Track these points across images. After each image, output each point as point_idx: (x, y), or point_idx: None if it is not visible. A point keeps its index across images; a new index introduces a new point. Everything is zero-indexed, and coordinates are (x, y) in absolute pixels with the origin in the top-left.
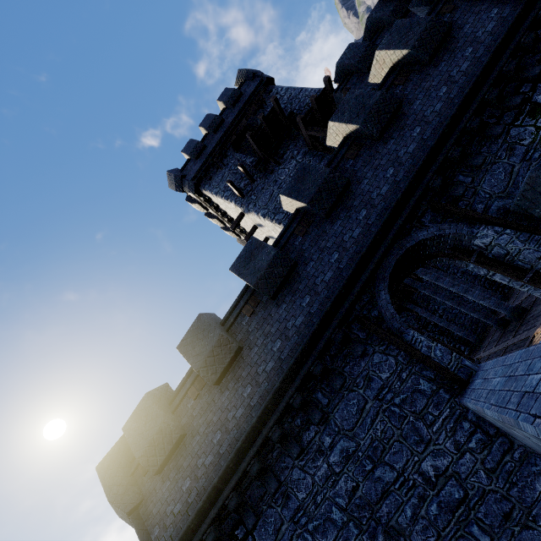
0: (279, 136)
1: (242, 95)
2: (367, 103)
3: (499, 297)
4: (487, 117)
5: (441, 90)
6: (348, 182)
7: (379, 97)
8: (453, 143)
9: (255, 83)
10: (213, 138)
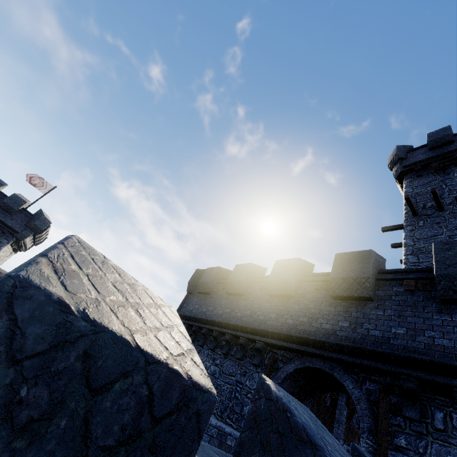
0: None
1: None
2: None
3: None
4: None
5: None
6: (368, 297)
7: None
8: None
9: None
10: None
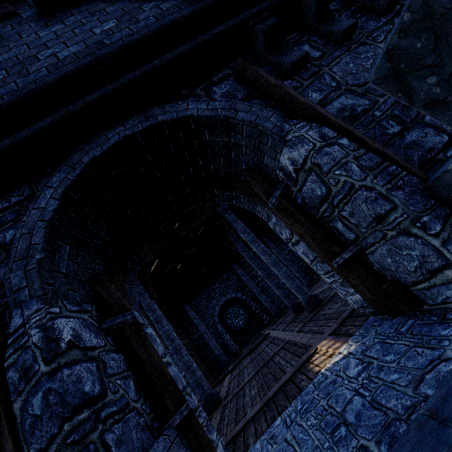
0: None
1: None
2: None
3: (307, 280)
4: None
5: None
6: None
7: None
8: None
9: None
10: None
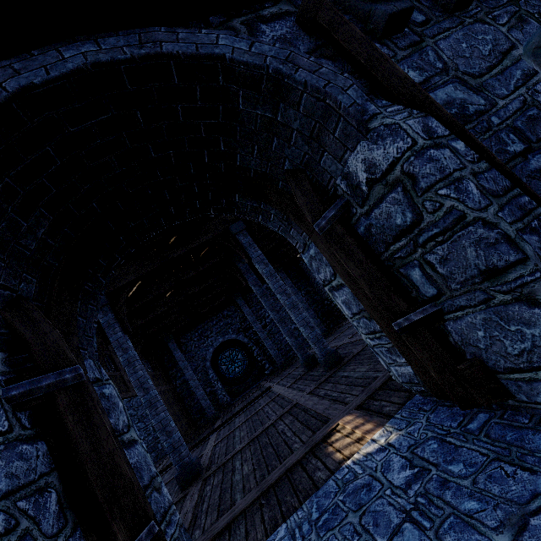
0: None
1: None
2: None
3: (323, 329)
4: None
5: None
6: None
7: None
8: None
9: None
10: None
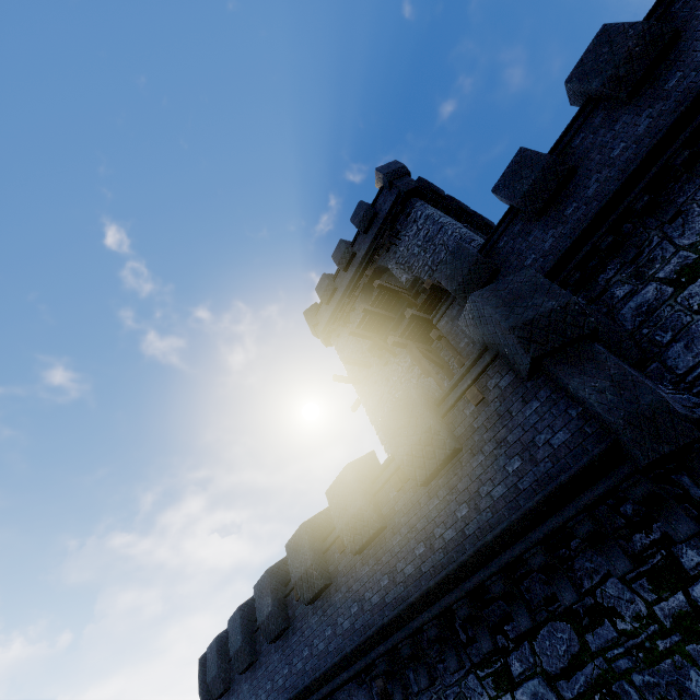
0: (397, 314)
1: (376, 216)
2: (348, 507)
3: None
4: (461, 623)
5: (419, 546)
6: (324, 586)
7: (358, 511)
8: (404, 637)
9: (392, 197)
10: (344, 277)
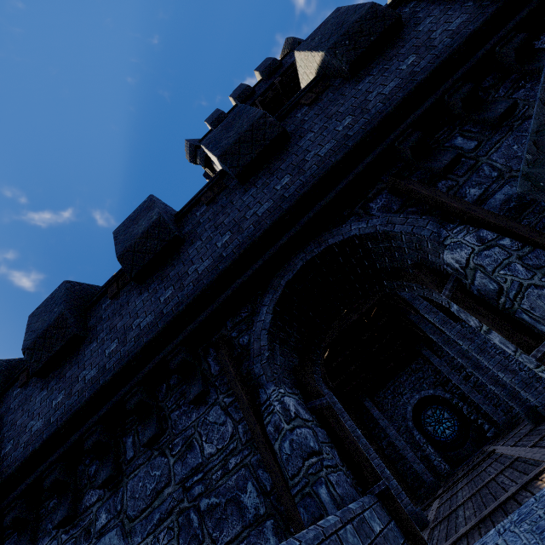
0: None
1: (281, 67)
2: (347, 20)
3: None
4: None
5: None
6: (283, 133)
7: (368, 10)
8: (460, 77)
9: None
10: None
